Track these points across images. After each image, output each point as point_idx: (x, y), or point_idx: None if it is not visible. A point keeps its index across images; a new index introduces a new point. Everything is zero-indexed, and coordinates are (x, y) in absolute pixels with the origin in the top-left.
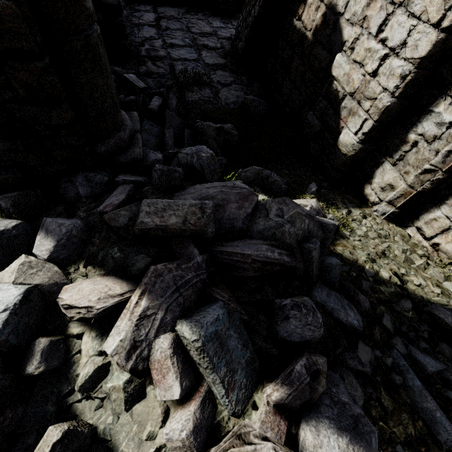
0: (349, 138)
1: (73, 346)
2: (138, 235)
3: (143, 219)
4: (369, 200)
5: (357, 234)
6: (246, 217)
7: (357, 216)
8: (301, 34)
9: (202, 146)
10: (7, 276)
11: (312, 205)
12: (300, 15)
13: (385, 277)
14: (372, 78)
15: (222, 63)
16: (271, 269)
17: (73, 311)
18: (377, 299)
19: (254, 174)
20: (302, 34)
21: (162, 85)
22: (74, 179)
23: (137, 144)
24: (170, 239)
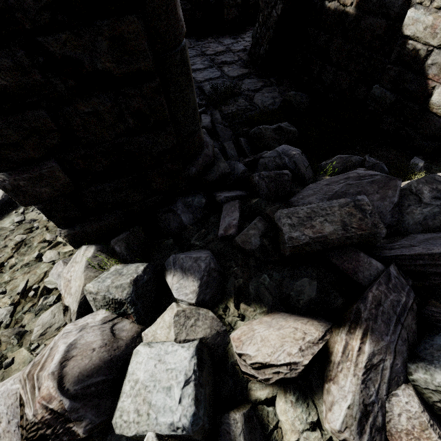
0: None
1: (265, 416)
2: (287, 255)
3: (290, 234)
4: None
5: None
6: (393, 208)
7: None
8: (339, 12)
9: (286, 145)
10: (164, 333)
11: None
12: None
13: None
14: None
15: (245, 72)
16: None
17: (268, 371)
18: None
19: (342, 164)
20: (340, 13)
21: (200, 105)
22: (174, 208)
23: (219, 159)
24: (324, 252)
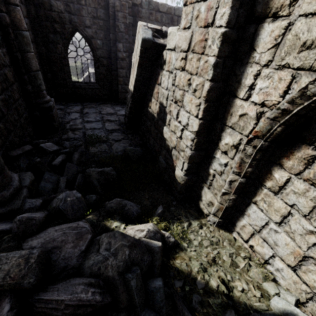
0: (179, 172)
1: None
2: None
3: None
4: (204, 213)
5: (193, 244)
6: (80, 254)
7: (196, 227)
8: (152, 115)
9: (71, 191)
10: None
11: (149, 228)
12: (150, 106)
13: (214, 286)
14: (180, 140)
15: (117, 128)
16: (83, 312)
17: None
18: (205, 315)
19: (116, 205)
20: (153, 115)
21: (73, 145)
22: None
23: (19, 196)
24: None
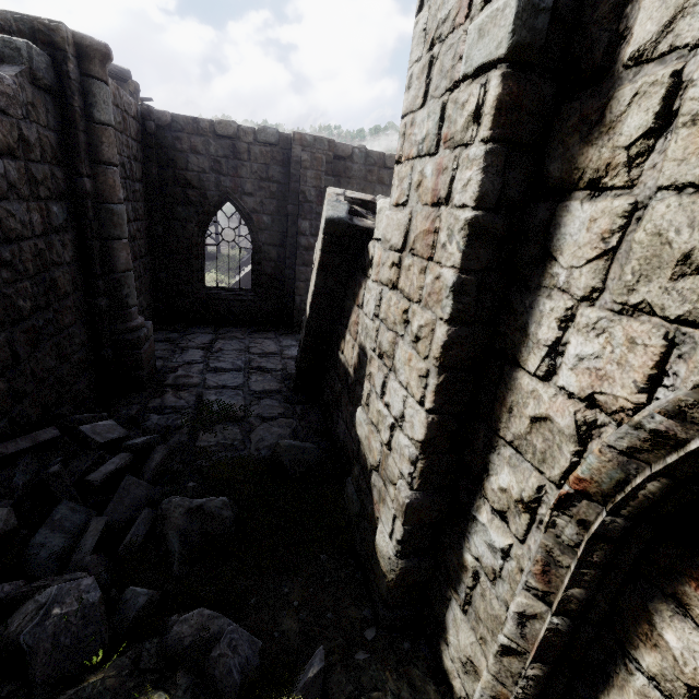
0: (385, 542)
1: None
2: None
3: None
4: (453, 689)
5: None
6: None
7: None
8: (346, 368)
9: (78, 582)
10: None
11: None
12: (343, 349)
13: None
14: (389, 452)
15: (274, 388)
16: None
17: None
18: None
19: (195, 630)
20: (346, 369)
21: (162, 427)
22: None
23: None
24: None
